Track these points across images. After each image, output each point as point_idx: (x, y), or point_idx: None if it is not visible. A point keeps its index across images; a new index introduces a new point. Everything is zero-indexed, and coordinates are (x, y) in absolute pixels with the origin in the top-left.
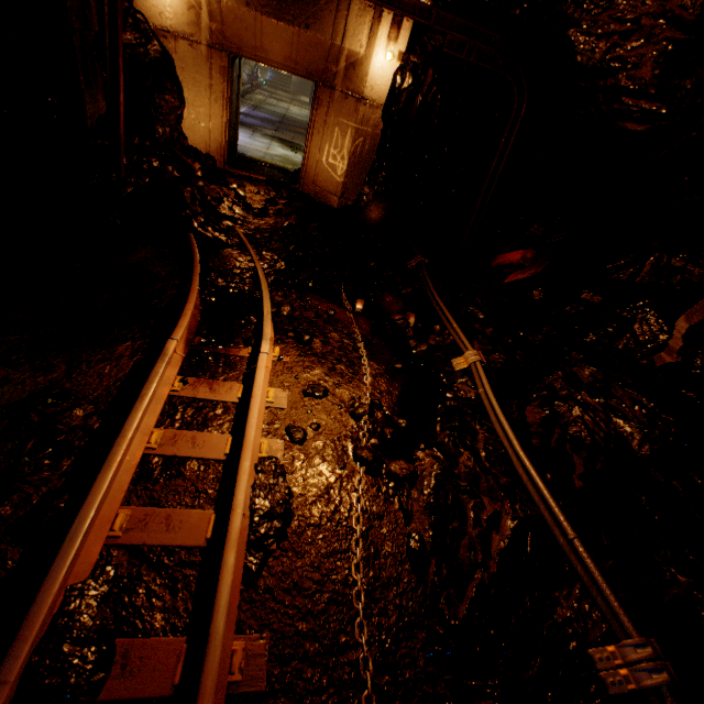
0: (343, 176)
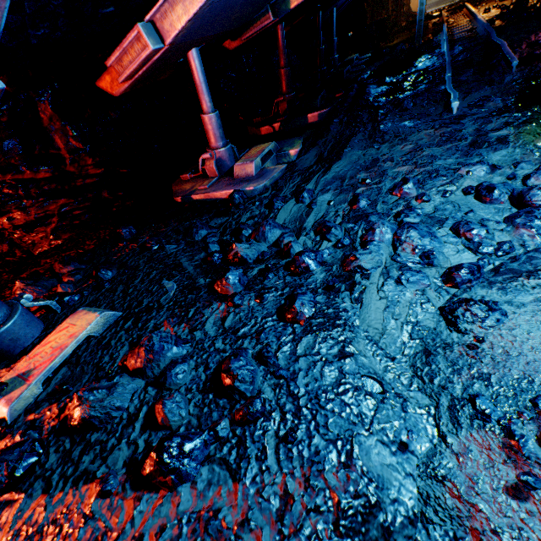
0: None
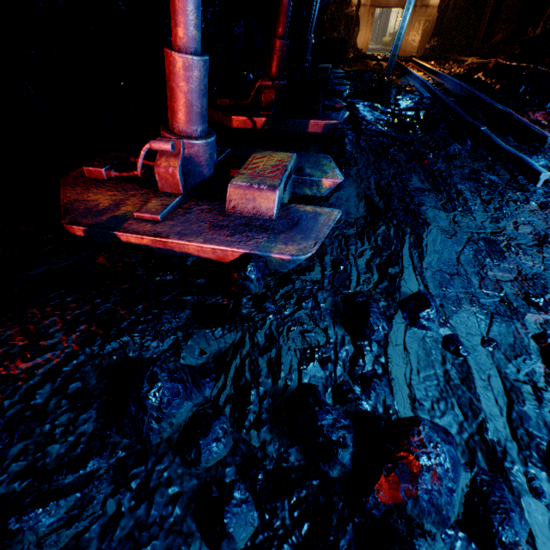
0: (418, 43)
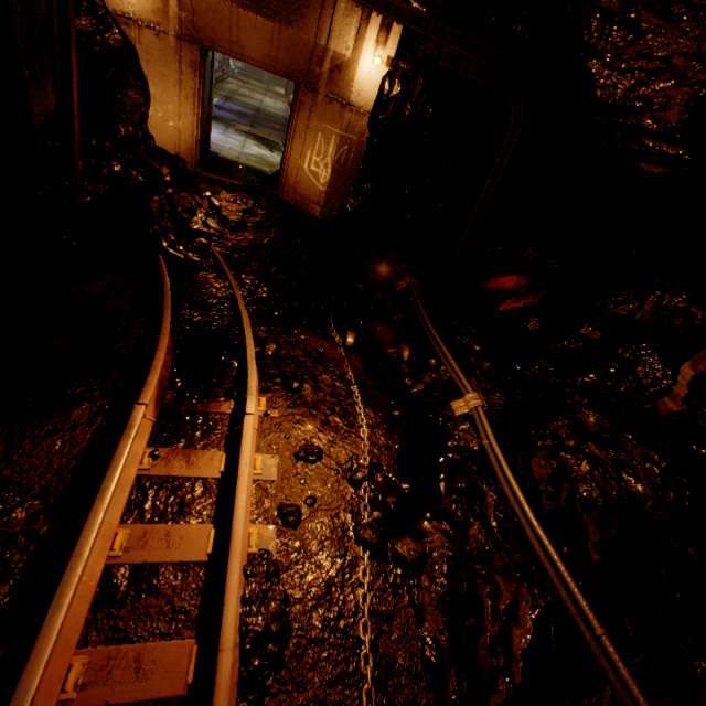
0: (326, 185)
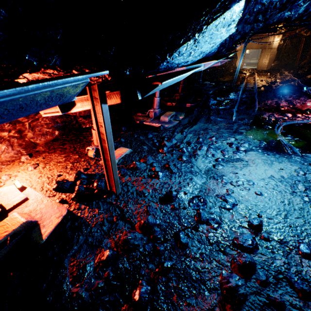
0: (267, 63)
